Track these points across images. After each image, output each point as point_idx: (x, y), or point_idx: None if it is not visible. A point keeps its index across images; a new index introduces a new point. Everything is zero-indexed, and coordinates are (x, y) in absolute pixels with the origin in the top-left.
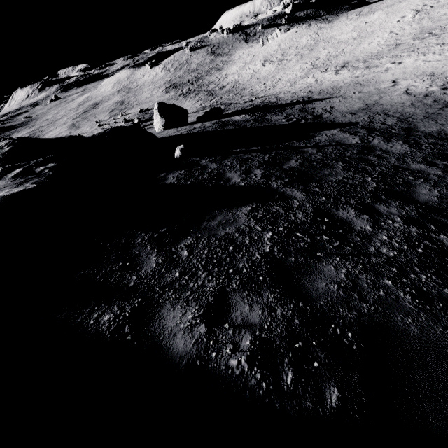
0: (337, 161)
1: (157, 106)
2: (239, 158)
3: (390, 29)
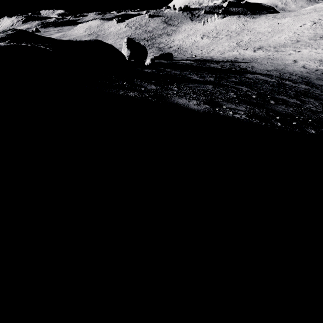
0: (264, 84)
1: (126, 40)
2: (193, 72)
3: (295, 30)
